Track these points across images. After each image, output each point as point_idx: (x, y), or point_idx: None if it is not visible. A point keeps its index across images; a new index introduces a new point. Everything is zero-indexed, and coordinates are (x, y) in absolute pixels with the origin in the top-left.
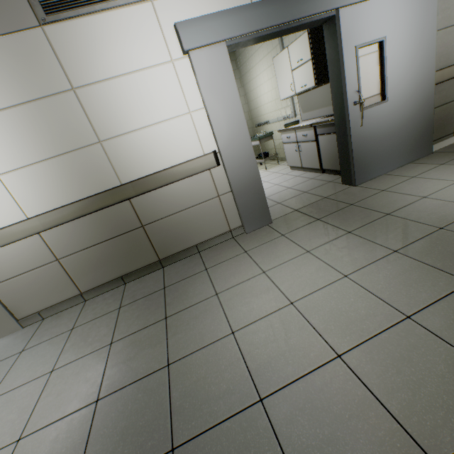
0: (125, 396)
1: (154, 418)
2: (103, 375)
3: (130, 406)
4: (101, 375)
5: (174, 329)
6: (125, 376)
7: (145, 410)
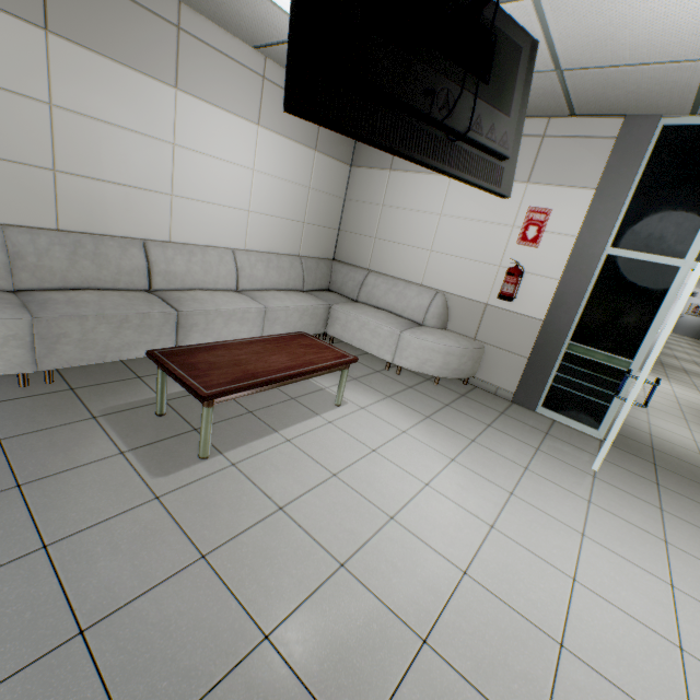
0: None
1: None
2: None
3: None
4: None
5: (692, 372)
6: None
7: None
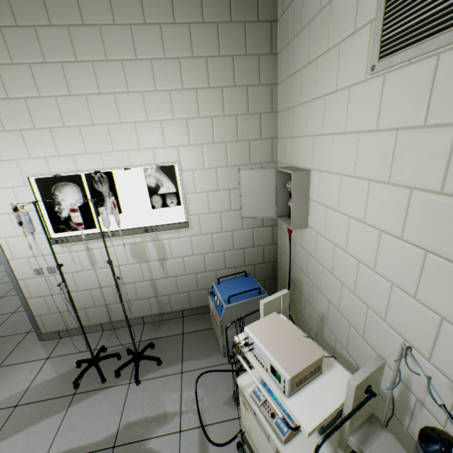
0: (2, 285)
1: (5, 291)
2: (1, 279)
3: (1, 287)
4: (0, 279)
5: None
6: (7, 280)
7: (5, 289)
